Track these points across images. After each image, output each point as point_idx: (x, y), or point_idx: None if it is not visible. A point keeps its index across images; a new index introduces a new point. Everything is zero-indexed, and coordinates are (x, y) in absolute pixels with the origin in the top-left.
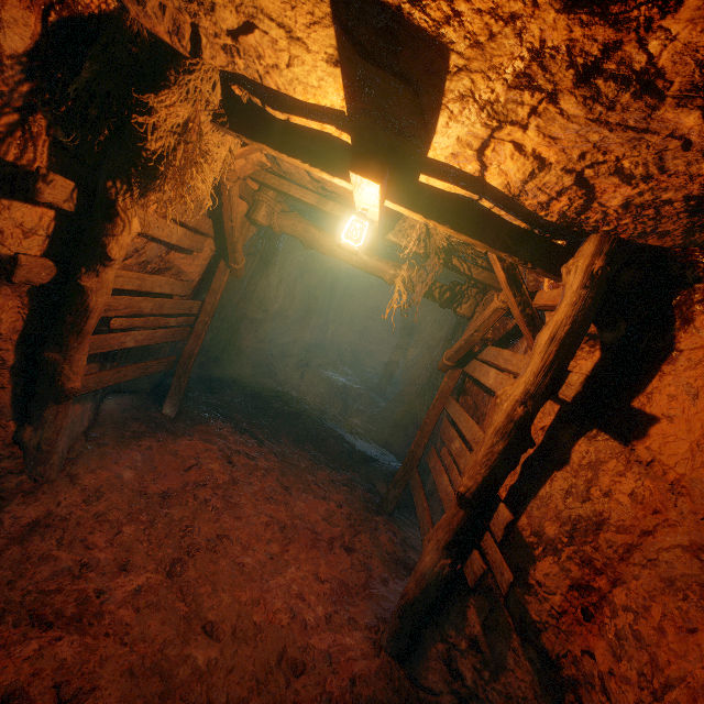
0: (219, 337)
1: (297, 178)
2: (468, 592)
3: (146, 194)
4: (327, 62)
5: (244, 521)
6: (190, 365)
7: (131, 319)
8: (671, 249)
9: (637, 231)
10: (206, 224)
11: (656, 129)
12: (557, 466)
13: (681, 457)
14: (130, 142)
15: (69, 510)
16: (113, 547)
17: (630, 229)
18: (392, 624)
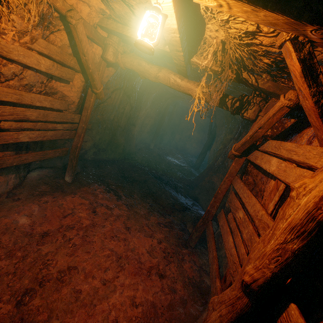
0: (104, 138)
1: (127, 20)
2: None
3: None
4: None
5: (92, 255)
6: (76, 153)
7: (20, 123)
8: None
9: None
10: (71, 60)
11: None
12: None
13: None
14: None
15: None
16: None
17: None
18: None
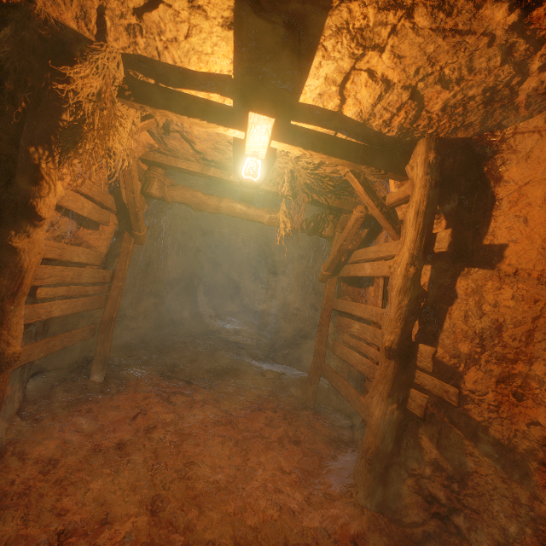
0: (126, 307)
1: (182, 153)
2: (415, 427)
3: (70, 155)
4: (222, 26)
5: (202, 446)
6: (111, 329)
7: (55, 288)
8: (472, 138)
9: (451, 128)
10: (109, 200)
11: (475, 29)
12: (449, 303)
13: (535, 260)
14: (47, 113)
15: (27, 485)
16: (86, 506)
17: (447, 127)
18: (364, 481)
